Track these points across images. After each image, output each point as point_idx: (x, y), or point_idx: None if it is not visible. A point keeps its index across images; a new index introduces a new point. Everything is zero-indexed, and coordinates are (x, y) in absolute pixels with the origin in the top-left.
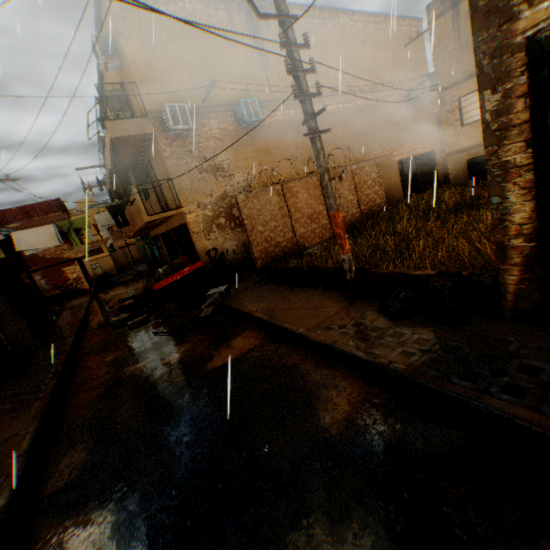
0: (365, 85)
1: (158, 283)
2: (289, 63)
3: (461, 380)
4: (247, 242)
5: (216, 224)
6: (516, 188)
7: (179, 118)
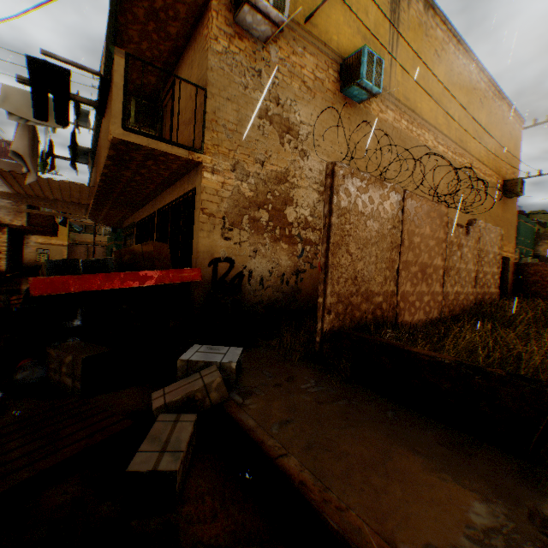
0: (473, 147)
1: (55, 276)
2: None
3: None
4: (288, 274)
5: (251, 217)
6: None
7: None
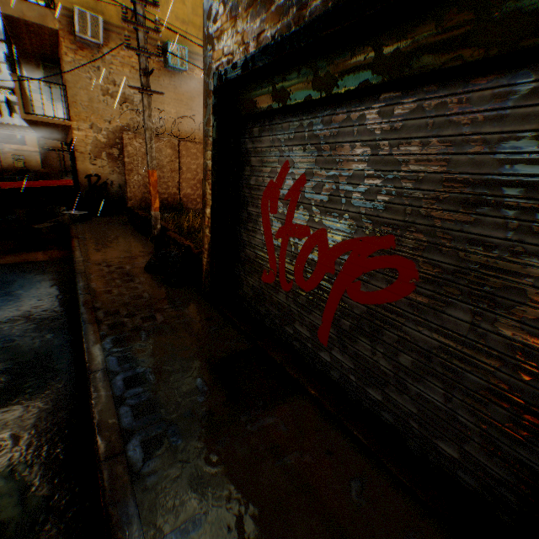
0: None
1: (10, 182)
2: (124, 12)
3: (104, 313)
4: None
5: (108, 153)
6: (209, 188)
7: (89, 28)
